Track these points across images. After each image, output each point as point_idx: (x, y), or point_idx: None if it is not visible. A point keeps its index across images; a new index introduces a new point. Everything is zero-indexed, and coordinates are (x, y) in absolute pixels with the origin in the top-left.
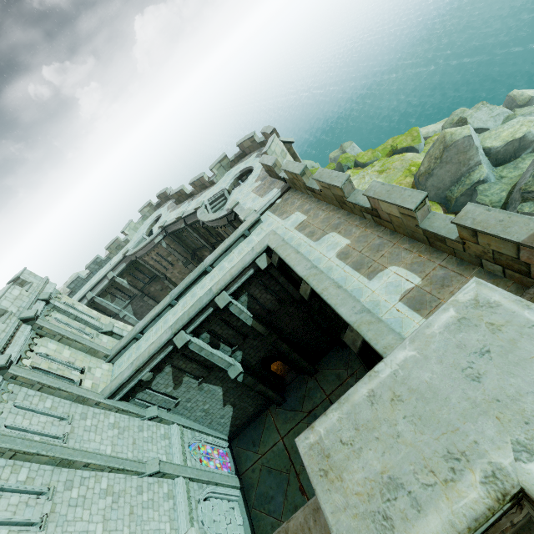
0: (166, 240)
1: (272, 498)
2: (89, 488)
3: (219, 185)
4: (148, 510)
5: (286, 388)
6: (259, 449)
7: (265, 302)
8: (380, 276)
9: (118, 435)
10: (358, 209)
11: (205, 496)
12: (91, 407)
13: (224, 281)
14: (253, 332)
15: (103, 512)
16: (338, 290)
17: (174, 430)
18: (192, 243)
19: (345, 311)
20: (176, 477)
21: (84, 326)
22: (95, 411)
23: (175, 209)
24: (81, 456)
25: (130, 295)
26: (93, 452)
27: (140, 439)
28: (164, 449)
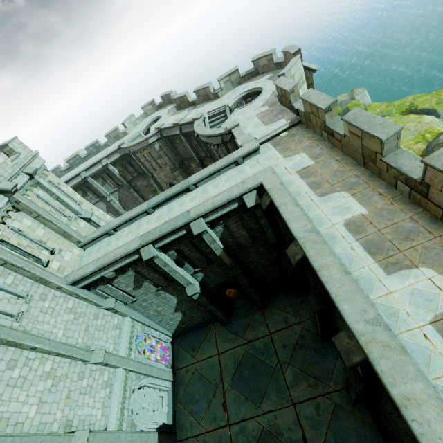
0: (159, 143)
1: (197, 401)
2: (32, 369)
3: (223, 100)
4: (84, 395)
5: (234, 311)
6: (196, 355)
7: (239, 237)
8: (405, 275)
9: (72, 320)
10: (392, 175)
11: (140, 386)
12: (52, 289)
13: (204, 208)
14: (218, 260)
15: (41, 395)
16: (344, 276)
17: (127, 322)
18: (182, 151)
19: (350, 311)
20: (118, 367)
21: (65, 208)
22: (56, 294)
23: (174, 114)
24: (29, 340)
25: (119, 184)
26: (43, 337)
27: (93, 326)
28: (113, 339)
